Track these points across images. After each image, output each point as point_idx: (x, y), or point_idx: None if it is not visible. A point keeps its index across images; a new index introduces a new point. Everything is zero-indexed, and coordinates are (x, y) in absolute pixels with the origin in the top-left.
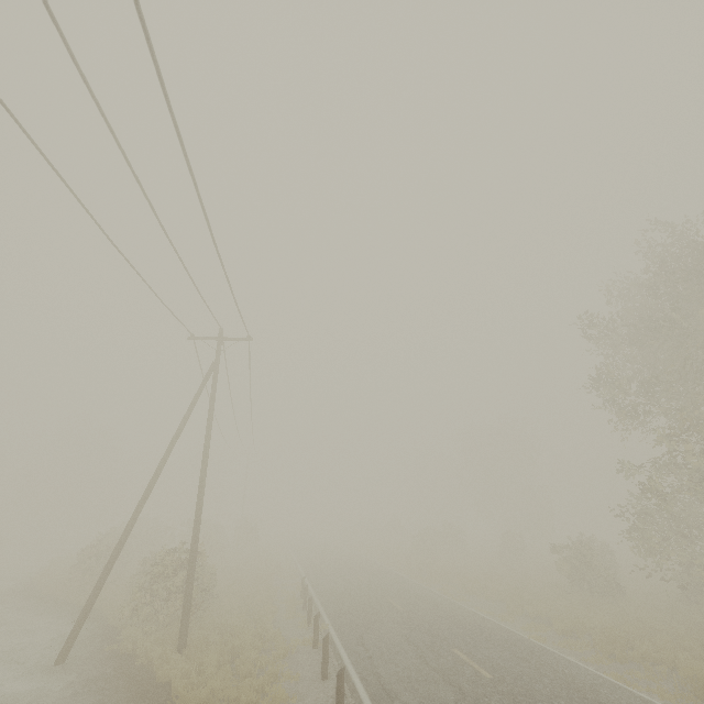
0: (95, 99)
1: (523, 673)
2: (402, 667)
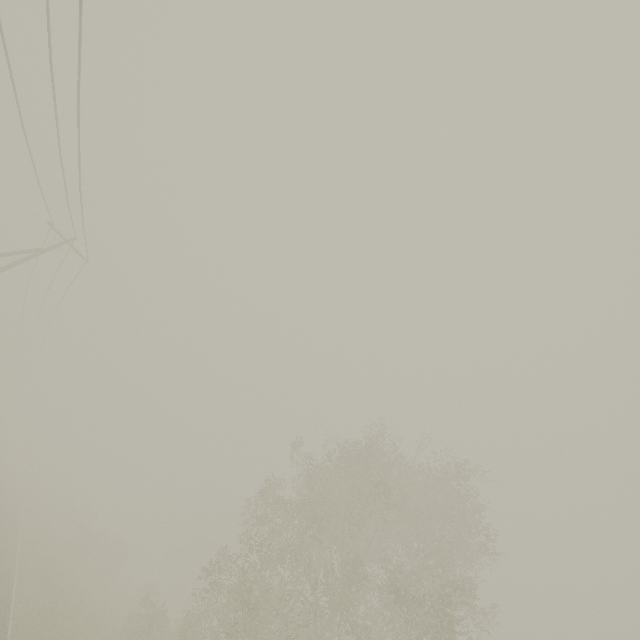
0: (52, 74)
1: None
2: None
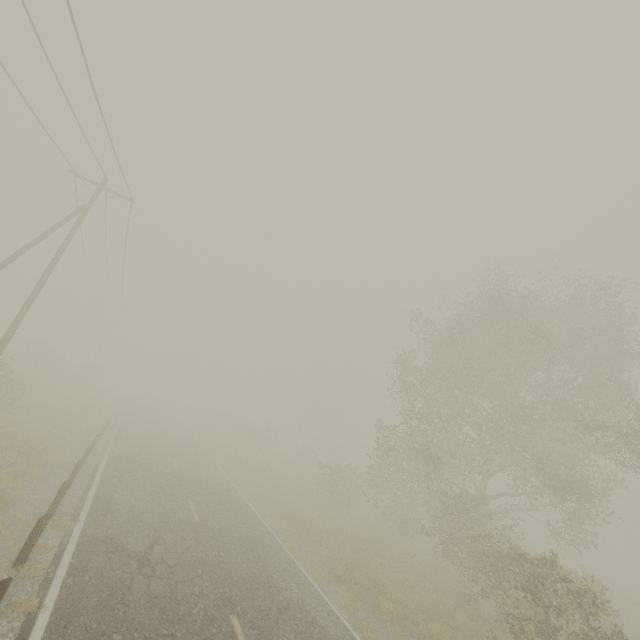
0: None
1: (224, 526)
2: (137, 498)
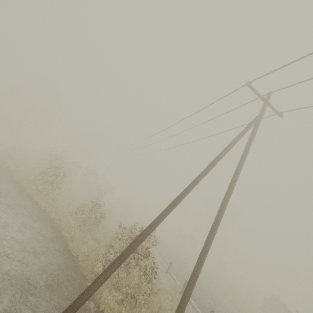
0: None
1: None
2: None
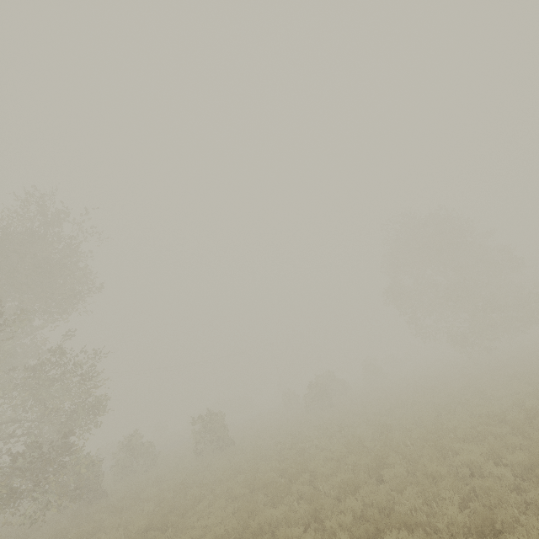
0: None
1: None
2: None
